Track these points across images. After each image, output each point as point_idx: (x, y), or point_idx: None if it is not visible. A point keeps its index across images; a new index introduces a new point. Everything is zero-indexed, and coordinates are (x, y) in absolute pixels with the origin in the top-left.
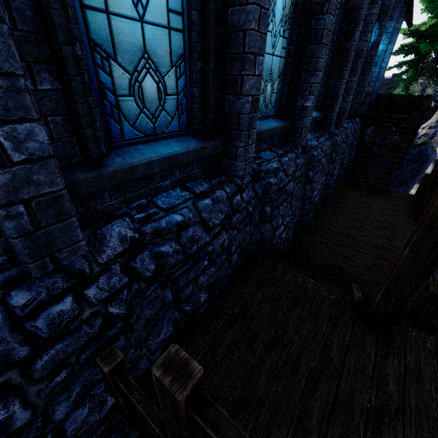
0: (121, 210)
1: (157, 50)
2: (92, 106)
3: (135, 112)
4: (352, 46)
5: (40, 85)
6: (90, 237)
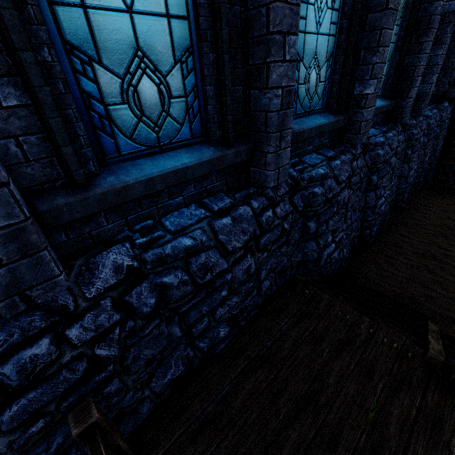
0: (122, 234)
1: (154, 46)
2: (72, 120)
3: (132, 122)
4: (437, 7)
5: (4, 101)
6: (81, 267)
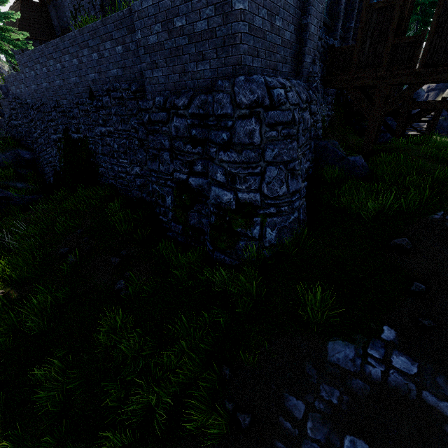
0: None
1: None
2: None
3: None
4: None
5: None
6: None
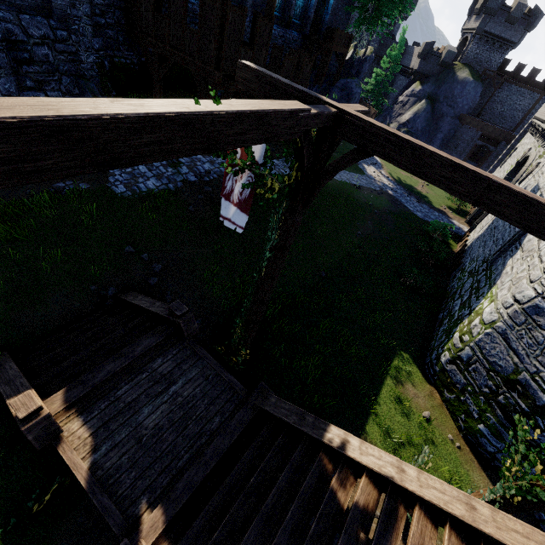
0: None
1: None
2: None
3: None
4: None
5: None
6: None
